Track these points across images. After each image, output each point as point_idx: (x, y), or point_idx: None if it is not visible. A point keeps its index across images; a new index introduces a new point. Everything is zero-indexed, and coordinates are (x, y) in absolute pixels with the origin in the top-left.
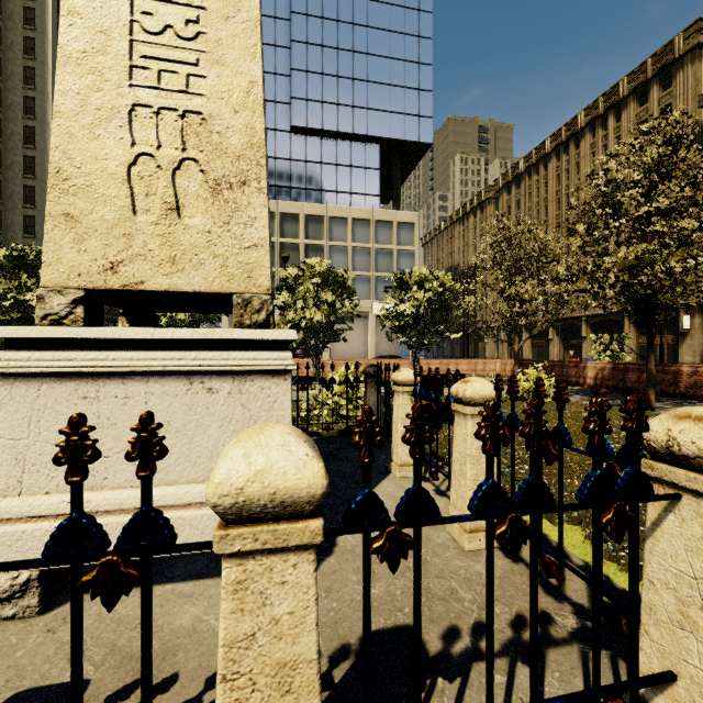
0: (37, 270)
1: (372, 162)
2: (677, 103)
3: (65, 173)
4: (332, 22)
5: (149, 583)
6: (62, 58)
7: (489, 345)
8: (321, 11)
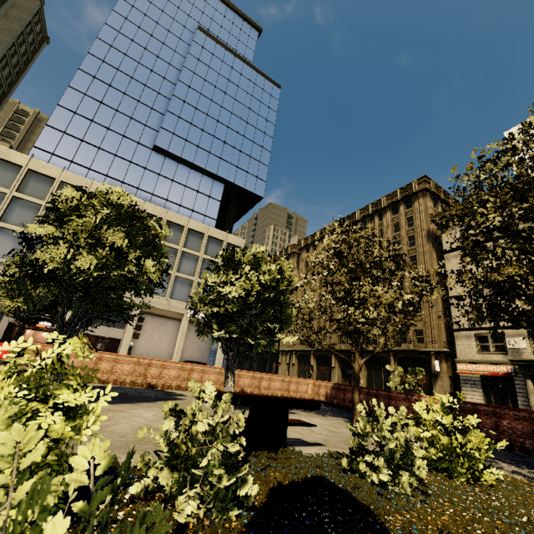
0: None
1: (216, 194)
2: (416, 217)
3: None
4: (207, 99)
5: None
6: None
7: (282, 366)
8: (200, 90)
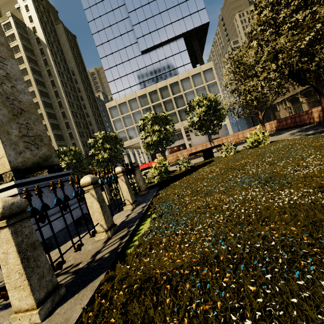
0: (61, 155)
1: (182, 47)
2: None
3: None
4: None
5: None
6: None
7: (281, 112)
8: None
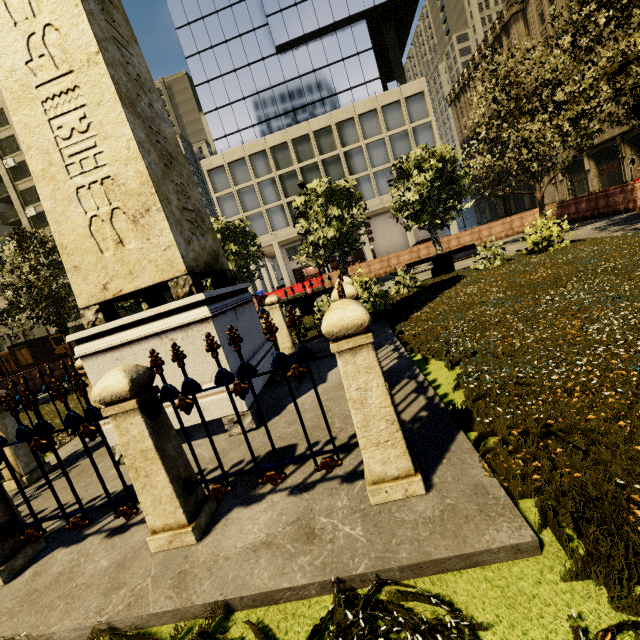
0: None
1: (363, 43)
2: None
3: (64, 244)
4: None
5: (101, 431)
6: (36, 180)
7: (546, 190)
8: None
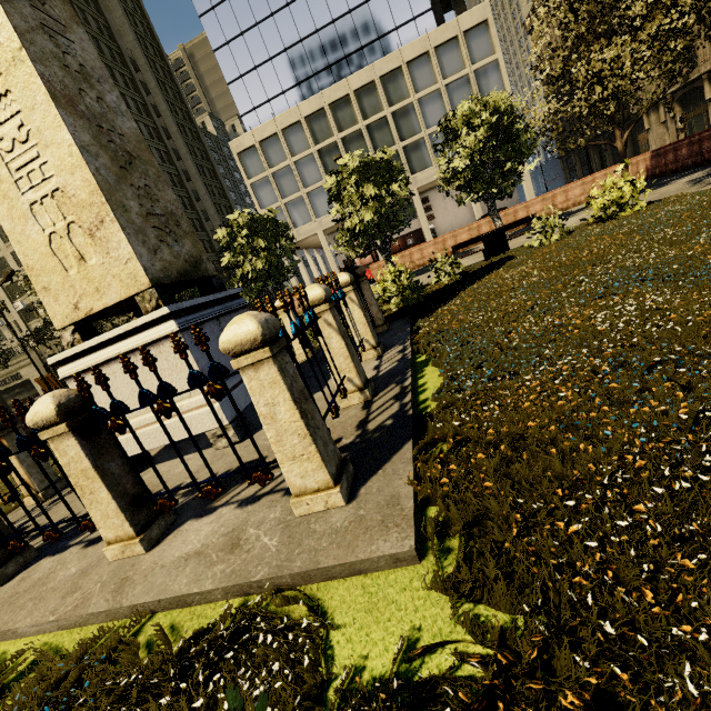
0: None
1: None
2: None
3: (30, 265)
4: None
5: (50, 453)
6: None
7: (653, 132)
8: None
